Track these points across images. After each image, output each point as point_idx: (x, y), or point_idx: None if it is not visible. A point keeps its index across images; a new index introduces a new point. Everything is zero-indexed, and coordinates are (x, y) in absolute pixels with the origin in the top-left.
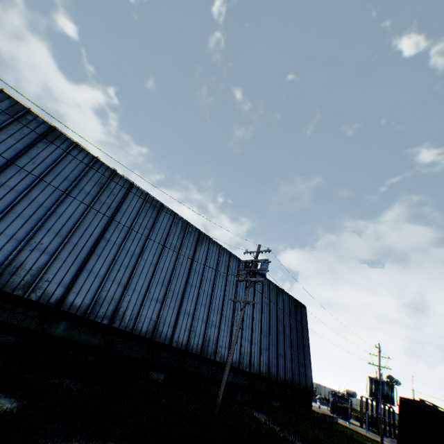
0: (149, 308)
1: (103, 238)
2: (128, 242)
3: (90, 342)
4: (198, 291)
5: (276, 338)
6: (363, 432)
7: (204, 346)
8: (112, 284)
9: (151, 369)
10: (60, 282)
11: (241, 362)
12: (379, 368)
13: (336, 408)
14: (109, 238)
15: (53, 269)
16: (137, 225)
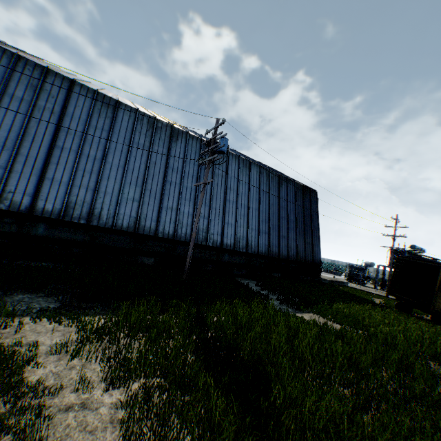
0: (126, 207)
1: (56, 146)
2: (86, 147)
3: (74, 239)
4: (180, 187)
5: (278, 223)
6: (372, 292)
7: None
8: (79, 190)
9: (140, 255)
10: (24, 192)
11: (237, 245)
12: (393, 238)
13: (352, 278)
14: (63, 146)
15: (12, 181)
16: (92, 128)
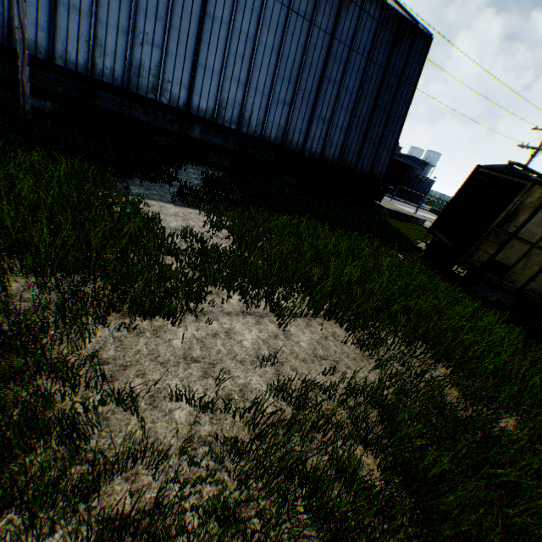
0: None
1: None
2: None
3: None
4: None
5: (316, 90)
6: None
7: (129, 76)
8: None
9: None
10: None
11: (220, 115)
12: (532, 154)
13: None
14: None
15: None
16: None
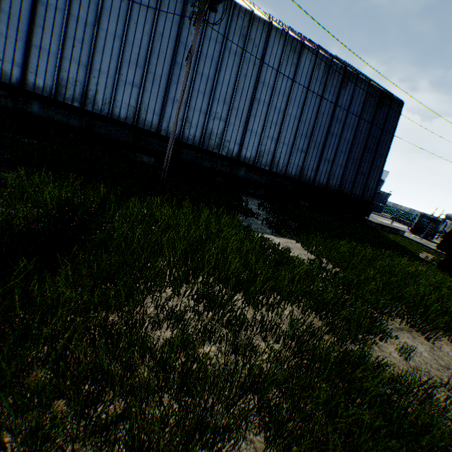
0: (124, 93)
1: (40, 2)
2: (75, 6)
3: (70, 123)
4: (193, 74)
5: (323, 141)
6: (433, 248)
7: (204, 139)
8: (70, 65)
9: (139, 152)
10: (13, 61)
11: (258, 160)
12: None
13: (418, 229)
14: (47, 3)
15: None
16: None
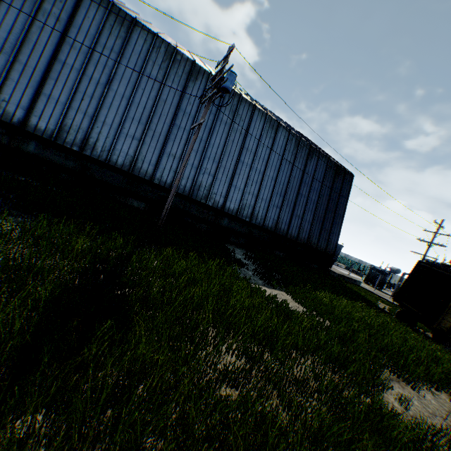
0: (124, 143)
1: (57, 60)
2: (90, 68)
3: (65, 164)
4: (188, 135)
5: (295, 200)
6: (385, 298)
7: (193, 190)
8: (76, 114)
9: (131, 197)
10: (19, 104)
11: (240, 212)
12: (428, 245)
13: (371, 280)
14: (65, 62)
15: (7, 90)
16: (100, 47)
